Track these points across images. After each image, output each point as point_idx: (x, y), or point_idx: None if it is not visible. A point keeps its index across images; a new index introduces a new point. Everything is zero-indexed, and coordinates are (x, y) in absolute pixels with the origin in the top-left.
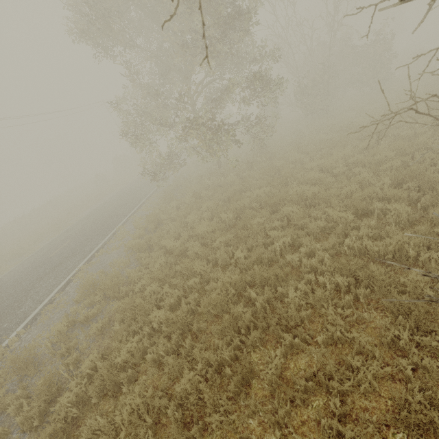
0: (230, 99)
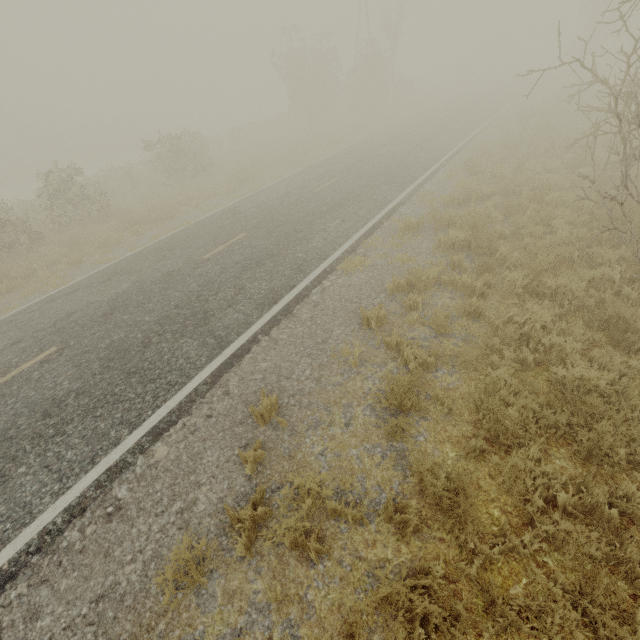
0: None
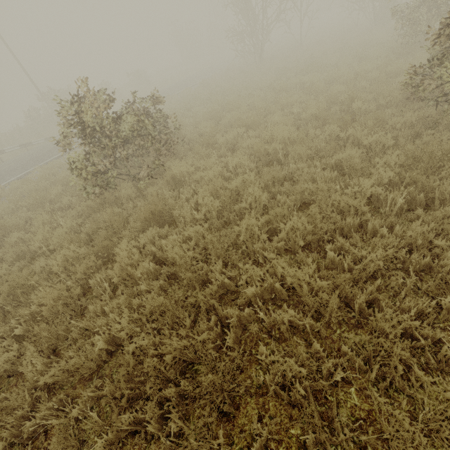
0: None
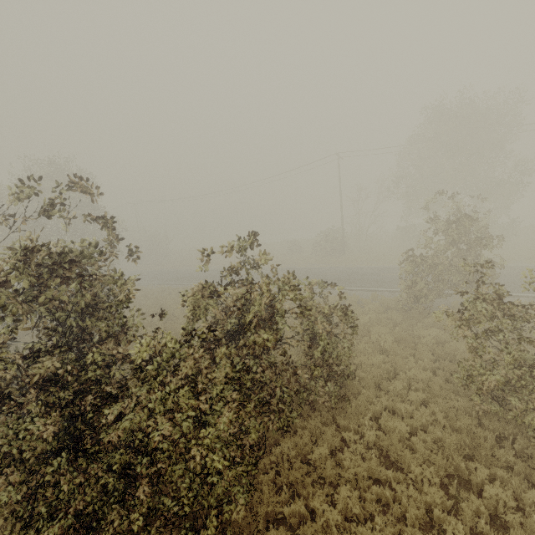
0: None
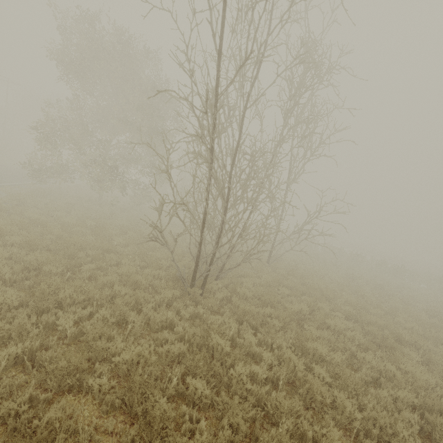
0: (134, 165)
